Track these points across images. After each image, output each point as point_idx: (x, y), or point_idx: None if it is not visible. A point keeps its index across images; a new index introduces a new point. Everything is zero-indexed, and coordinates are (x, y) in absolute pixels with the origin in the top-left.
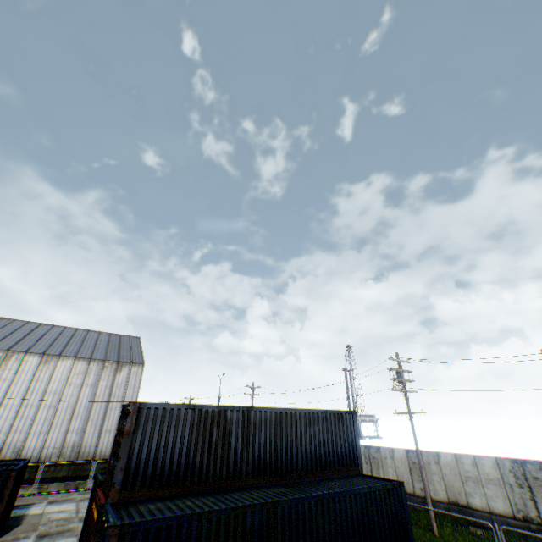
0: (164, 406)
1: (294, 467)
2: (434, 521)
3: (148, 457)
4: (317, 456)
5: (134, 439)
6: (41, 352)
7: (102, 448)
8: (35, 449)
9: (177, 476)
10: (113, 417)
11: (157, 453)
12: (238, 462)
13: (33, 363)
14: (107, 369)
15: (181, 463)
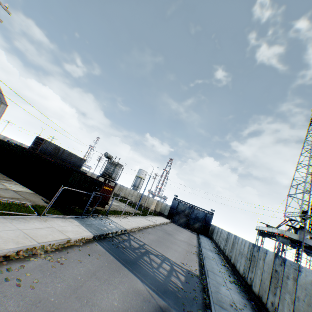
0: (50, 142)
1: (68, 163)
2: None
3: (44, 149)
4: (73, 163)
5: (43, 145)
6: None
7: None
8: None
9: (48, 154)
10: None
11: (46, 149)
12: (59, 157)
13: None
14: None
15: (49, 152)
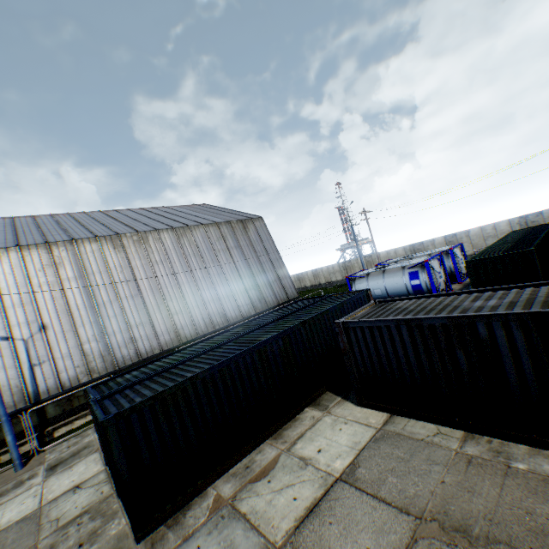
0: None
1: None
2: None
3: None
4: None
5: None
6: (168, 227)
7: (279, 295)
8: (234, 310)
9: None
10: (270, 270)
11: None
12: None
13: (171, 240)
14: (237, 230)
15: None
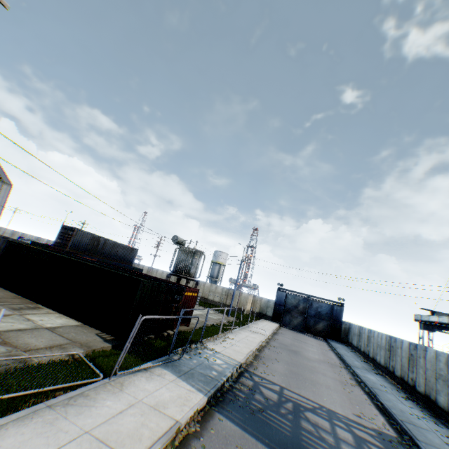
0: (85, 231)
1: (114, 258)
2: None
3: (77, 243)
4: (121, 257)
5: (75, 238)
6: None
7: None
8: None
9: (83, 250)
10: None
11: (80, 243)
12: (99, 252)
13: None
14: None
15: (85, 247)
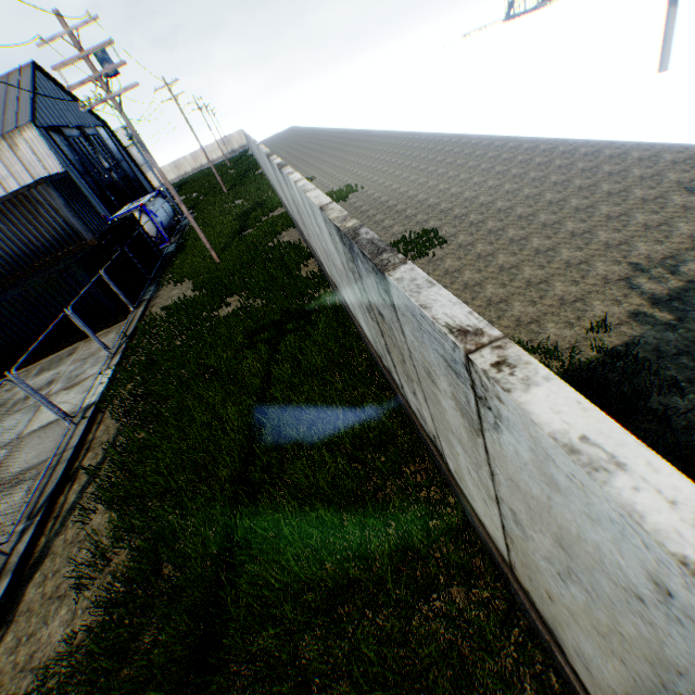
0: None
1: (1, 277)
2: (211, 253)
3: None
4: (21, 255)
5: None
6: None
7: None
8: None
9: None
10: None
11: None
12: None
13: None
14: (4, 152)
15: None
